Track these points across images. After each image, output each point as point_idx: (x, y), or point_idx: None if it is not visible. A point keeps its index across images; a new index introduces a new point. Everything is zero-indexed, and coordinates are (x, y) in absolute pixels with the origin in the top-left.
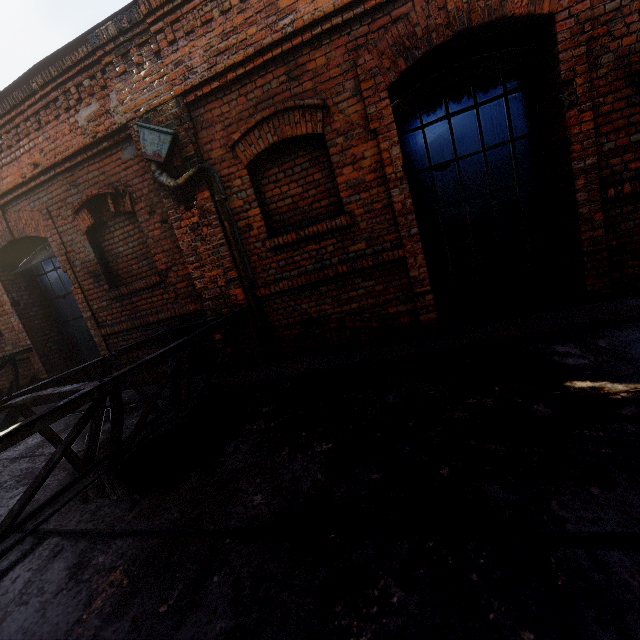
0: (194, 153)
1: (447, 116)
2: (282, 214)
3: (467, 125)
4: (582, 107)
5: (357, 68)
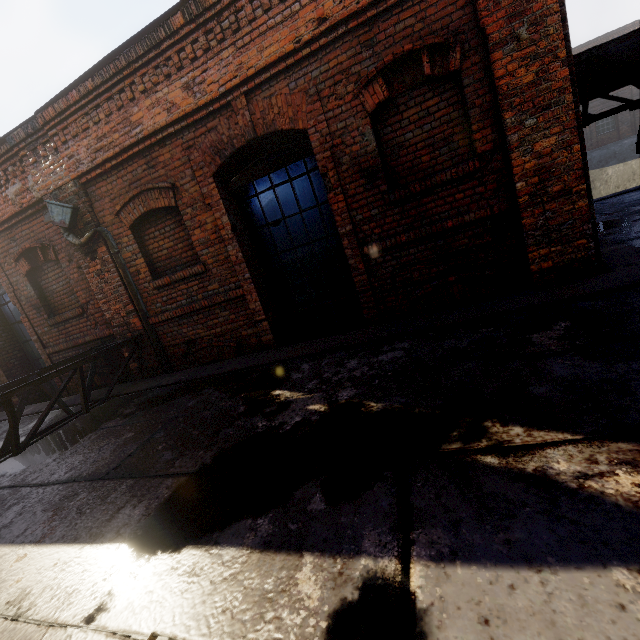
0: (91, 219)
1: (272, 187)
2: (162, 261)
3: (286, 194)
4: (336, 191)
5: (191, 162)
